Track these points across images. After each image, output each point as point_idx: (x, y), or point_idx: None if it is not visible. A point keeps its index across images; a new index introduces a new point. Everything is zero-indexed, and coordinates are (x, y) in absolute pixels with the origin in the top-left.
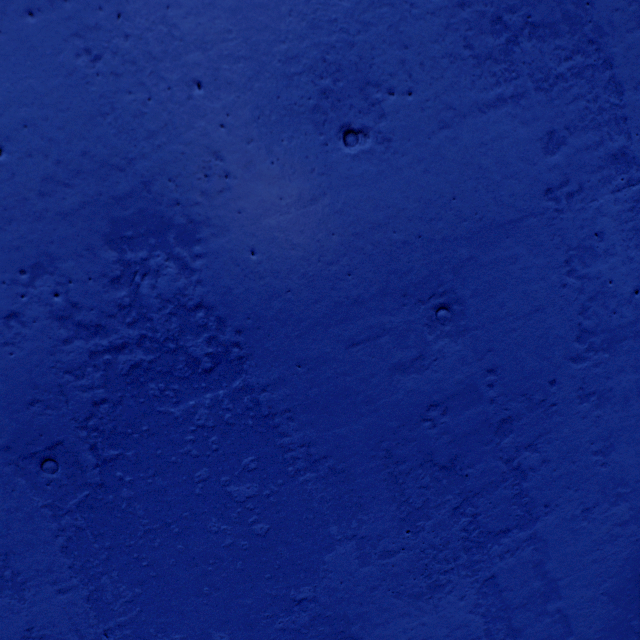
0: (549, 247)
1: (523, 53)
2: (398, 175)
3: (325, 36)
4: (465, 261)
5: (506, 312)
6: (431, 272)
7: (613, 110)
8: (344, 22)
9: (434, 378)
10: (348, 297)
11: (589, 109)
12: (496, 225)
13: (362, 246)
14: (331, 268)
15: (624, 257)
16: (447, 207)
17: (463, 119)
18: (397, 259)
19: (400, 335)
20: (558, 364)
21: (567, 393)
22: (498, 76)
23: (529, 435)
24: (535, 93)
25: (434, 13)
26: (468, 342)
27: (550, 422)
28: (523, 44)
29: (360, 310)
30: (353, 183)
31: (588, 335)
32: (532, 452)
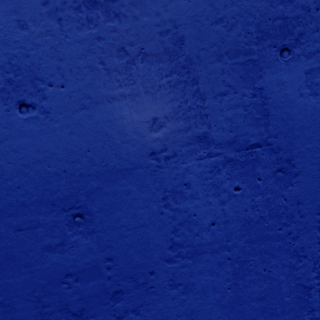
0: (152, 188)
1: (138, 69)
2: (53, 133)
3: (11, 49)
4: (95, 189)
5: (121, 224)
6: (72, 193)
7: (199, 109)
8: (23, 42)
9: (71, 258)
10: (17, 201)
11: (182, 107)
12: (116, 170)
13: (28, 172)
14: (8, 182)
15: (205, 201)
16: (84, 156)
17: (97, 105)
18: (50, 182)
19: (50, 228)
20: (156, 262)
21: (162, 281)
22: (121, 82)
23: (134, 303)
24: (145, 94)
25: (80, 42)
26: (95, 239)
27: (149, 298)
28: (138, 64)
29: (25, 210)
30: (24, 135)
31: (178, 246)
32: (136, 315)
